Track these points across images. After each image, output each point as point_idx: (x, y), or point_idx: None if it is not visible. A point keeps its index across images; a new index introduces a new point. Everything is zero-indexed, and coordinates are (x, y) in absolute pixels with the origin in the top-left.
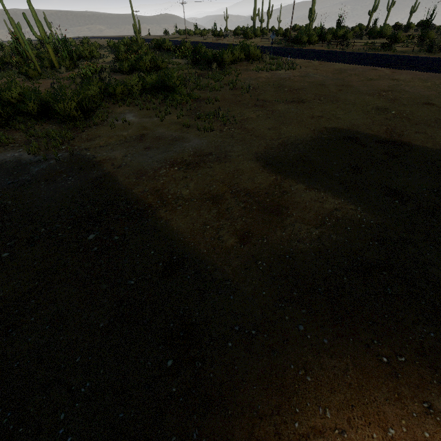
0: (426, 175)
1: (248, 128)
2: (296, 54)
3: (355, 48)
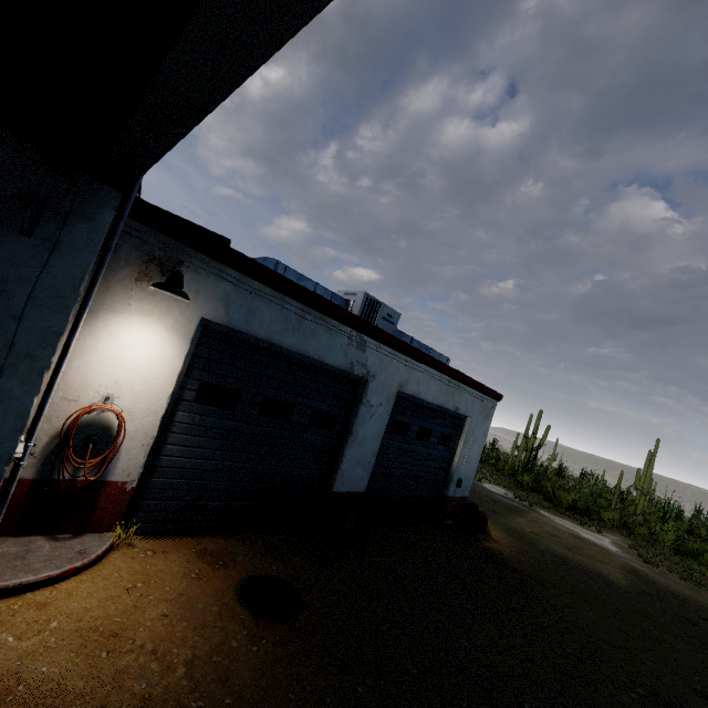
0: None
1: (700, 591)
2: None
3: None
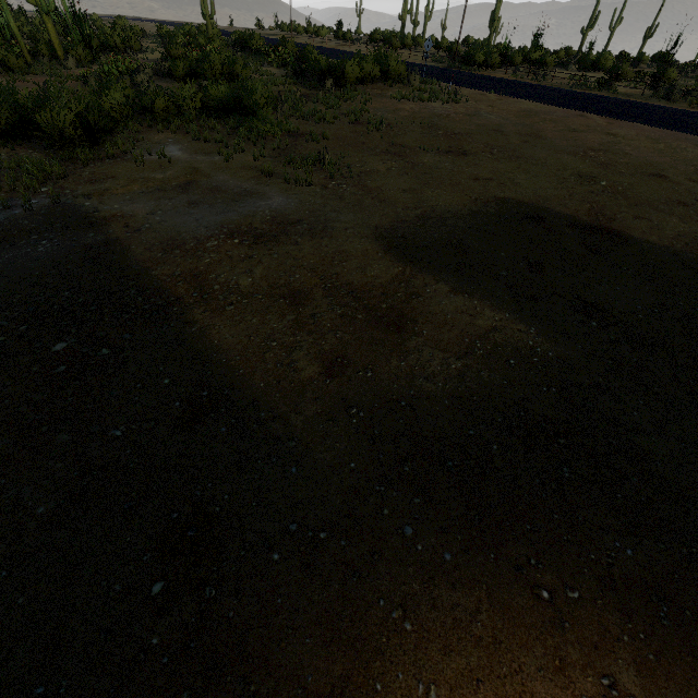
0: (645, 285)
1: (370, 186)
2: (464, 81)
3: (555, 82)
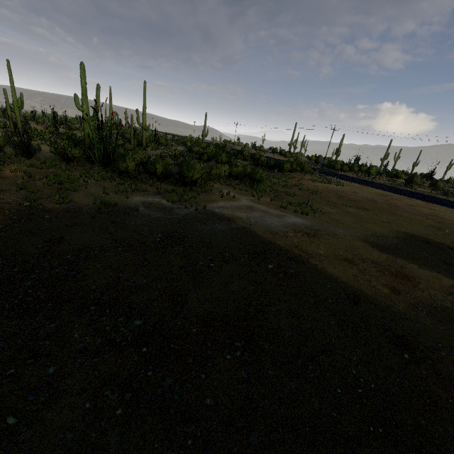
0: None
1: (335, 219)
2: (336, 176)
3: (380, 181)
